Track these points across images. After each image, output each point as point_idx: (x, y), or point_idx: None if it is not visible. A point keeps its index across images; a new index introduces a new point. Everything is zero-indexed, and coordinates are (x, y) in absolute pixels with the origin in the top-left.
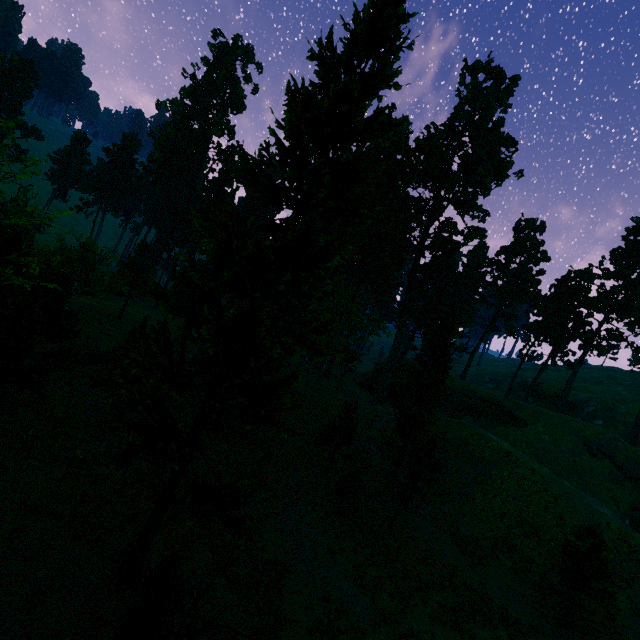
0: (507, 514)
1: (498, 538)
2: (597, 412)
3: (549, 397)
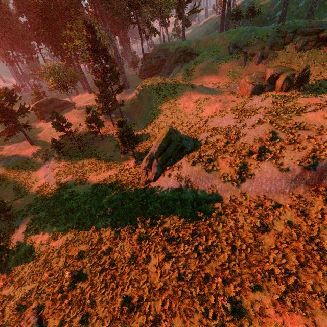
0: (154, 119)
1: (143, 133)
2: (281, 4)
3: (245, 14)
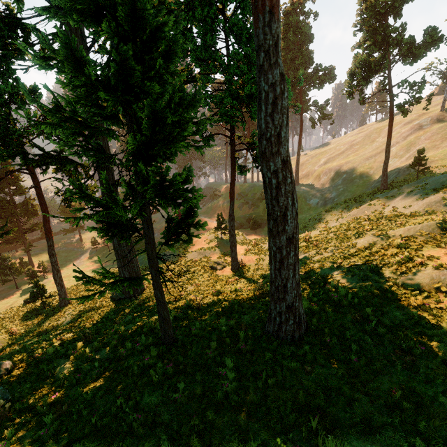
0: None
1: None
2: None
3: None
